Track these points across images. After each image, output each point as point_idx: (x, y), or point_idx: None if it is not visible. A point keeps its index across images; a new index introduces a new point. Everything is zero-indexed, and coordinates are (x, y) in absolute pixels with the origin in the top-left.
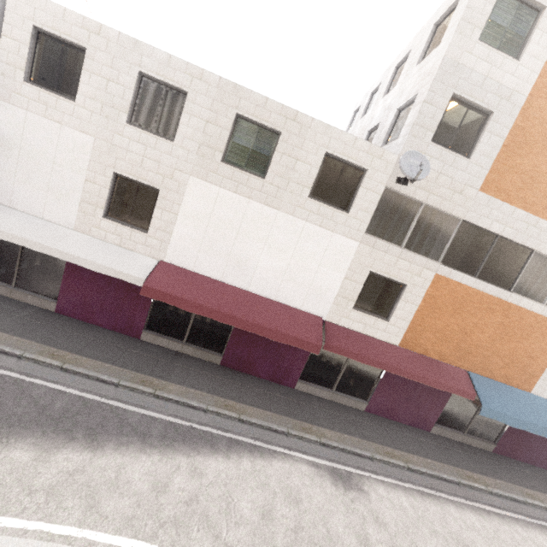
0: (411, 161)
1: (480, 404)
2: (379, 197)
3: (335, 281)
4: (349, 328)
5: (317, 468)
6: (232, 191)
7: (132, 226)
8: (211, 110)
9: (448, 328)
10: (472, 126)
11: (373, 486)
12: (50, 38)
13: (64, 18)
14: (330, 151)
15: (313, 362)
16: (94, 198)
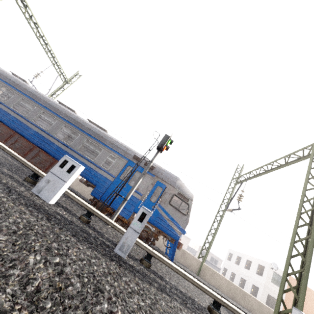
0: None
1: None
2: None
3: None
4: None
5: None
6: None
7: None
8: None
9: None
10: (273, 302)
11: None
12: None
13: None
14: None
15: None
16: None
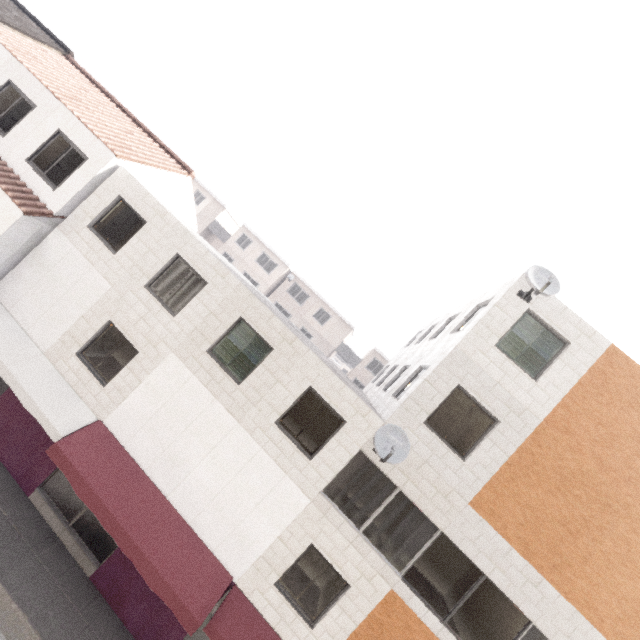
0: (391, 436)
1: None
2: (350, 457)
3: (266, 536)
4: (260, 611)
5: None
6: (204, 383)
7: (97, 373)
8: (220, 305)
9: None
10: (475, 424)
11: None
12: (128, 206)
13: (144, 198)
14: (314, 387)
15: (198, 638)
16: (79, 334)
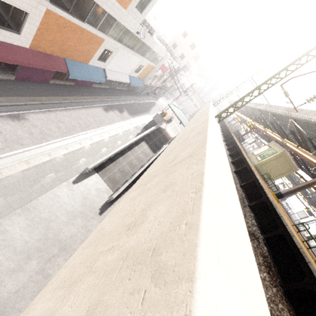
0: None
1: (69, 74)
2: None
3: None
4: None
5: (2, 118)
6: None
7: None
8: None
9: (55, 39)
10: None
11: (30, 115)
12: None
13: None
14: None
15: None
16: None
